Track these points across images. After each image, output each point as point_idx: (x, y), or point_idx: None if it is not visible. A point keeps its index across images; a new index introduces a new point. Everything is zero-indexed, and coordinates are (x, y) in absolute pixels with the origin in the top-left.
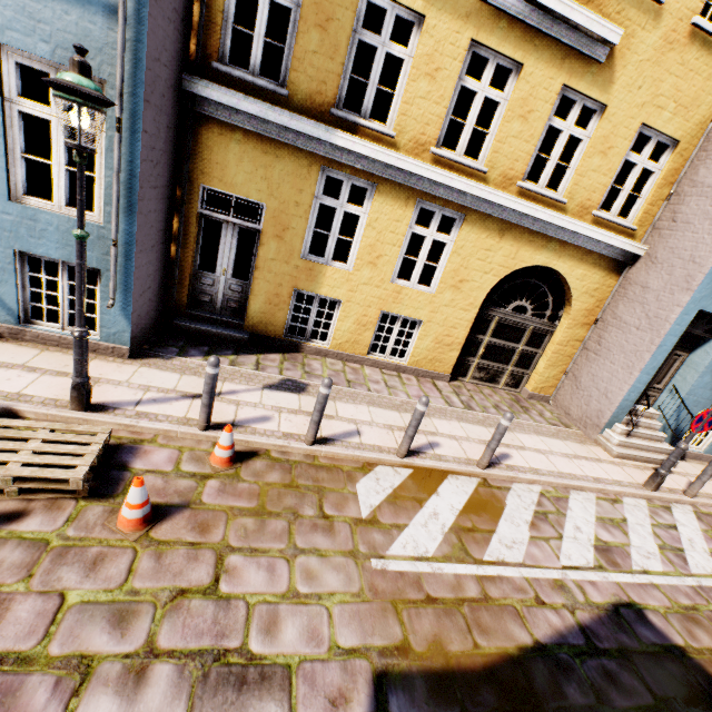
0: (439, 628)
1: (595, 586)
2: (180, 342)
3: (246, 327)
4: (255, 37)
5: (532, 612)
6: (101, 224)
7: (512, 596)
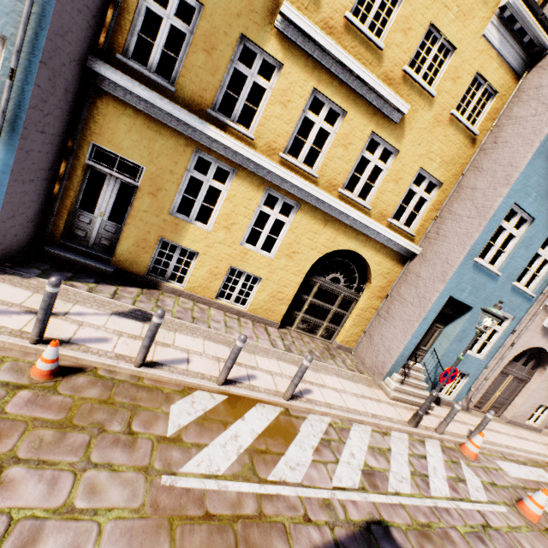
0: (209, 544)
1: (356, 505)
2: (46, 265)
3: (113, 262)
4: (155, 45)
5: (298, 529)
6: None
7: (284, 514)
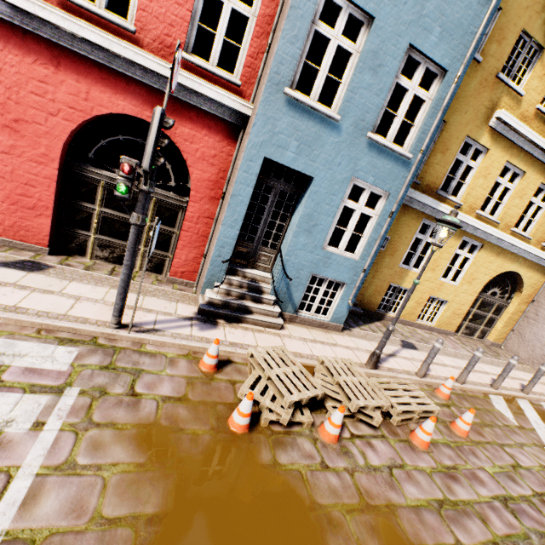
0: None
1: None
2: None
3: (358, 305)
4: None
5: None
6: (356, 259)
7: None
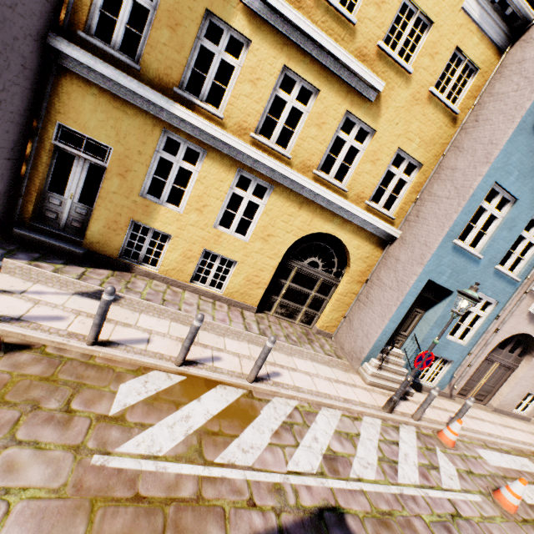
0: (132, 528)
1: (310, 491)
2: (13, 246)
3: (85, 244)
4: (118, 22)
5: (239, 513)
6: None
7: (226, 498)
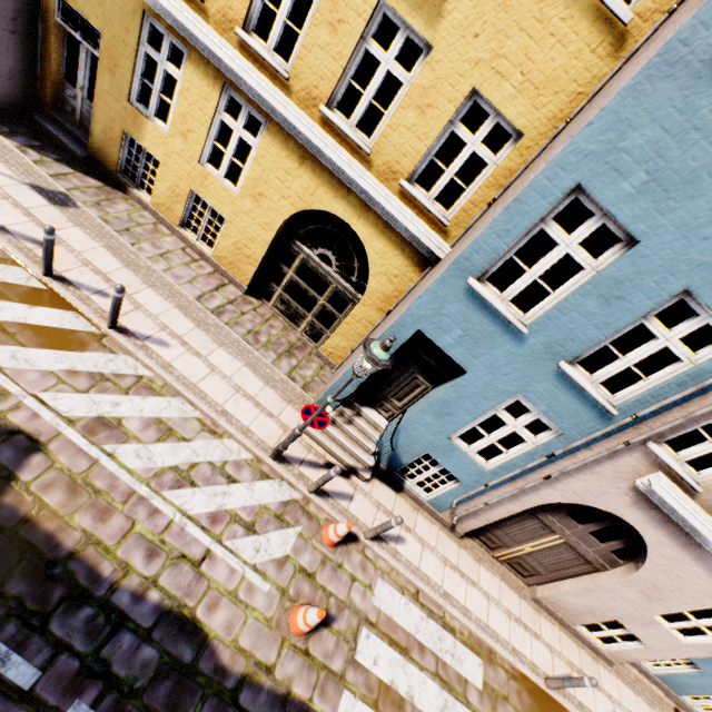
0: None
1: (34, 418)
2: (24, 130)
3: (90, 149)
4: None
5: None
6: None
7: None
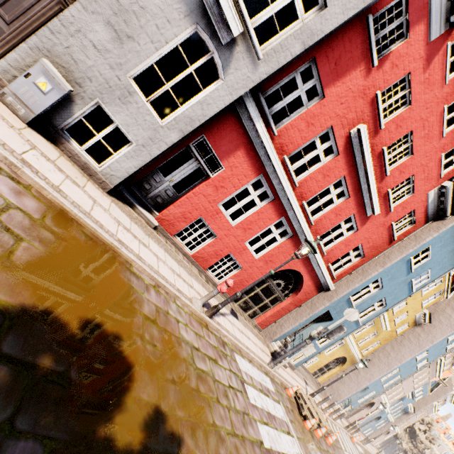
0: None
1: None
2: None
3: None
4: None
5: None
6: (319, 347)
7: None
